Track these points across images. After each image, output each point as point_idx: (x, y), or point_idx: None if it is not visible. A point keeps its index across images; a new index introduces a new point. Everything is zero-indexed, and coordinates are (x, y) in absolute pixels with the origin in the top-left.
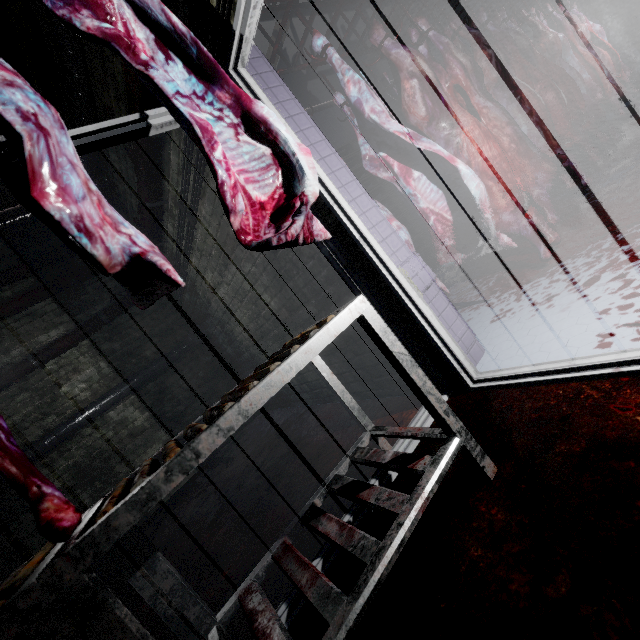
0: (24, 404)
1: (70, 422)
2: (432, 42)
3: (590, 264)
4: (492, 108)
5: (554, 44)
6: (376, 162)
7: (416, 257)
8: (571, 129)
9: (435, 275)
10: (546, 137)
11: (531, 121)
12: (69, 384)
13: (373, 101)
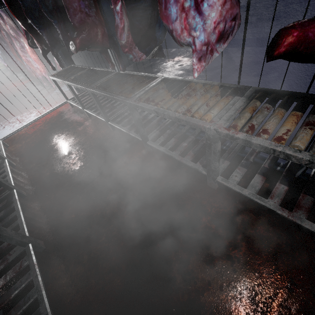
0: None
1: None
2: None
3: (1, 126)
4: None
5: None
6: None
7: None
8: None
9: None
10: None
11: None
12: None
13: None
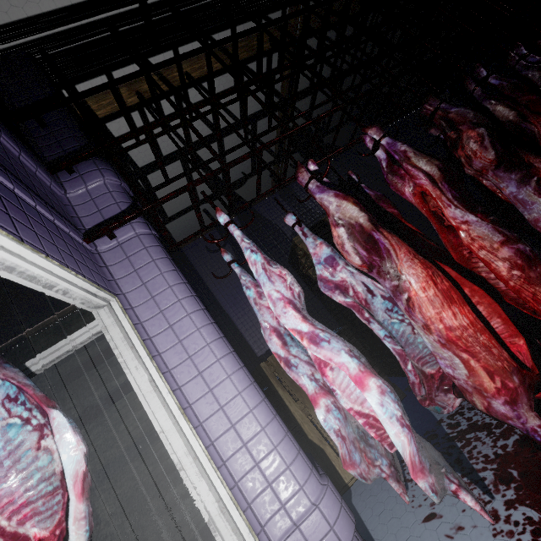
0: (98, 436)
1: (122, 458)
2: (387, 149)
3: None
4: (477, 221)
5: None
6: (331, 283)
7: (315, 516)
8: None
9: (351, 538)
10: None
11: None
12: (127, 421)
13: (270, 285)
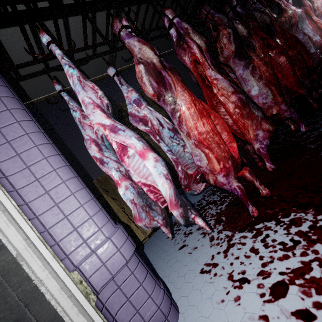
0: None
1: None
2: (177, 27)
3: (286, 250)
4: (221, 79)
5: (292, 17)
6: (137, 117)
7: (107, 244)
8: (298, 84)
9: (131, 254)
10: (273, 94)
11: (261, 82)
12: None
13: (83, 93)
